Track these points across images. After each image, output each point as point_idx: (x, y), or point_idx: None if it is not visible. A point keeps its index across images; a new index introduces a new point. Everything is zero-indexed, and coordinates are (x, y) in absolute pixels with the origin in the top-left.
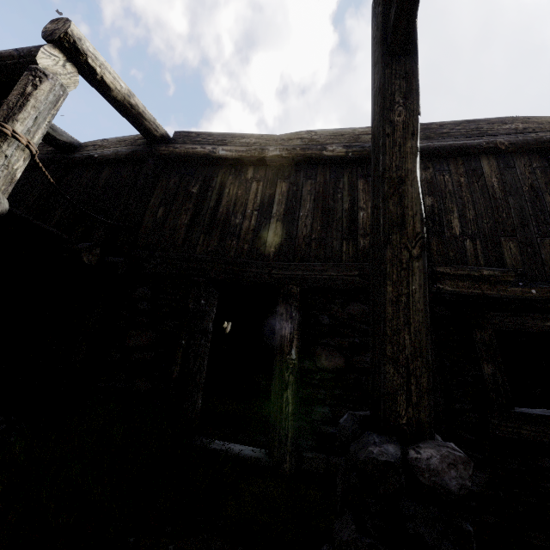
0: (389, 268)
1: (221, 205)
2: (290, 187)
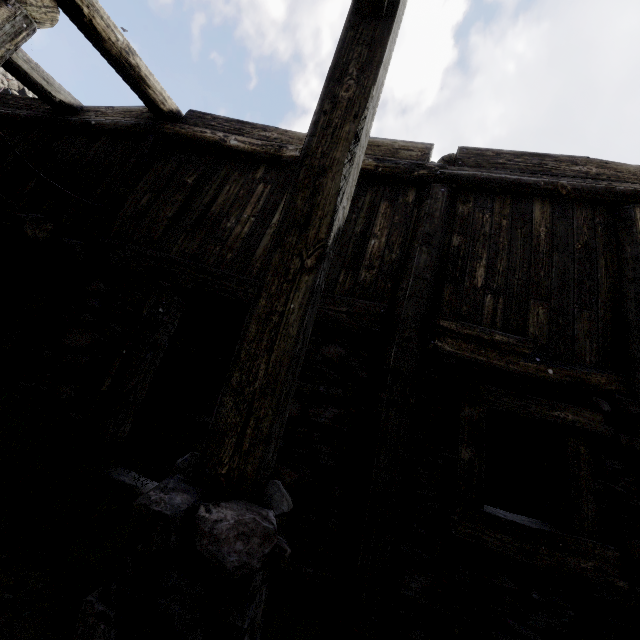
0: (270, 277)
1: (215, 203)
2: None
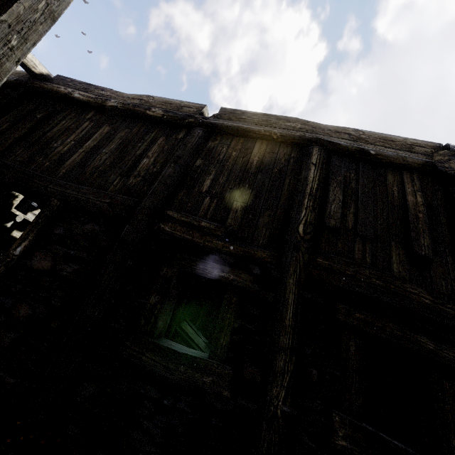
0: None
1: (51, 131)
2: (110, 131)
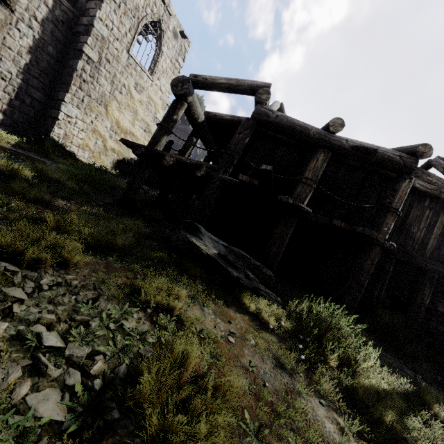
0: None
1: (408, 219)
2: None
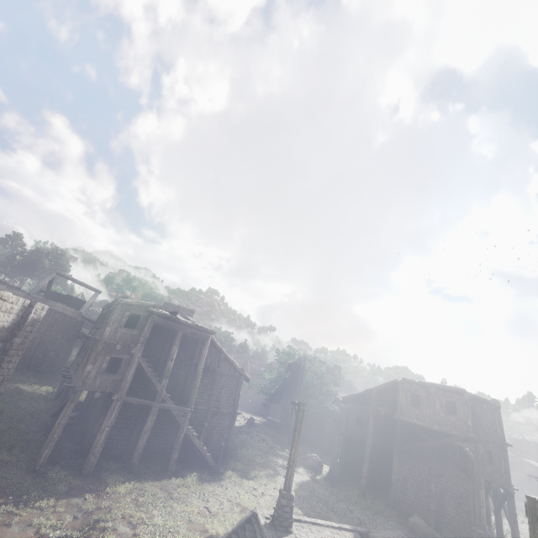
0: None
1: None
2: None
